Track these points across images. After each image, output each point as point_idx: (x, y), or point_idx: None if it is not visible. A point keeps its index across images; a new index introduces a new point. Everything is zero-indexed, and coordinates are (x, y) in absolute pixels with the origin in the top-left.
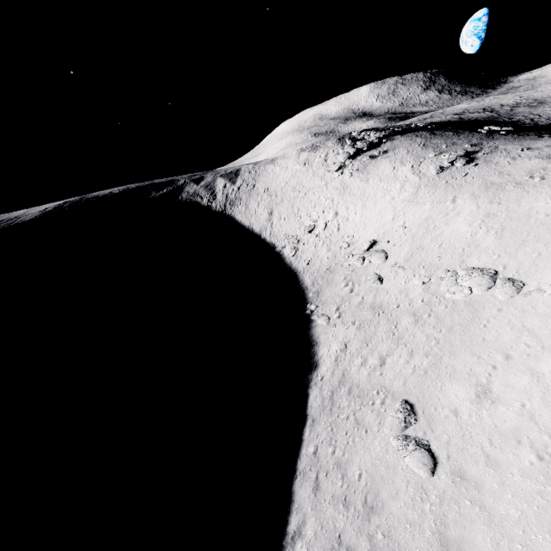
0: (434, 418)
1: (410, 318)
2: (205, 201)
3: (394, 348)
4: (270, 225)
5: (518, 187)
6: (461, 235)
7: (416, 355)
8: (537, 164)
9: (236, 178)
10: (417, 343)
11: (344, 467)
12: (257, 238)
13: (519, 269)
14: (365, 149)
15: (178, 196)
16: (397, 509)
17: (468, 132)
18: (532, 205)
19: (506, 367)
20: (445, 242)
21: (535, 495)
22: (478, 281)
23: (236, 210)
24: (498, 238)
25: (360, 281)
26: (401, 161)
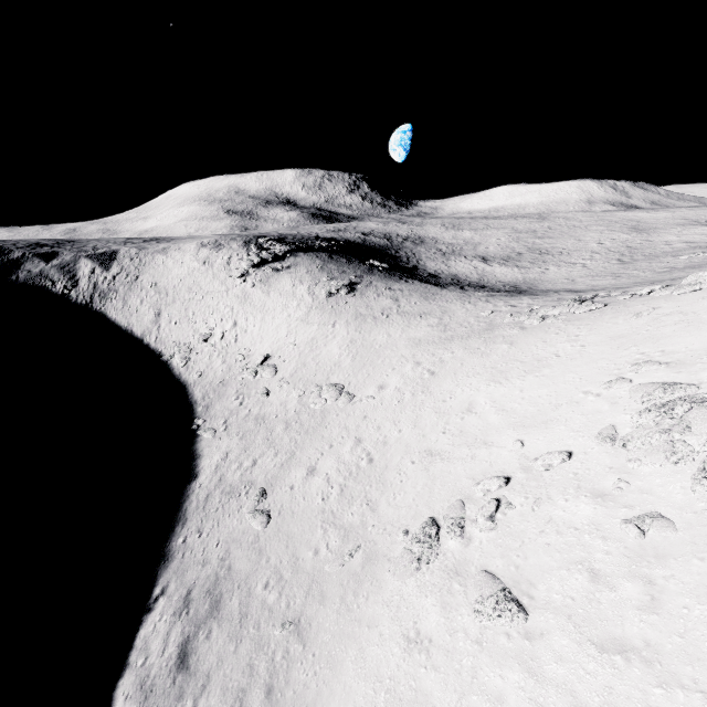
0: (278, 494)
1: (283, 426)
2: (59, 287)
3: (266, 451)
4: (157, 328)
5: (374, 321)
6: (332, 356)
7: (279, 454)
8: (389, 303)
9: (111, 263)
10: (283, 445)
11: (207, 542)
12: (139, 342)
13: (356, 386)
14: (270, 260)
15: (11, 275)
16: (238, 553)
17: (358, 262)
18: (376, 337)
19: (328, 453)
20: (321, 361)
21: (313, 518)
22: (331, 394)
23: (109, 305)
24: (353, 361)
25: (250, 394)
26: (301, 280)
